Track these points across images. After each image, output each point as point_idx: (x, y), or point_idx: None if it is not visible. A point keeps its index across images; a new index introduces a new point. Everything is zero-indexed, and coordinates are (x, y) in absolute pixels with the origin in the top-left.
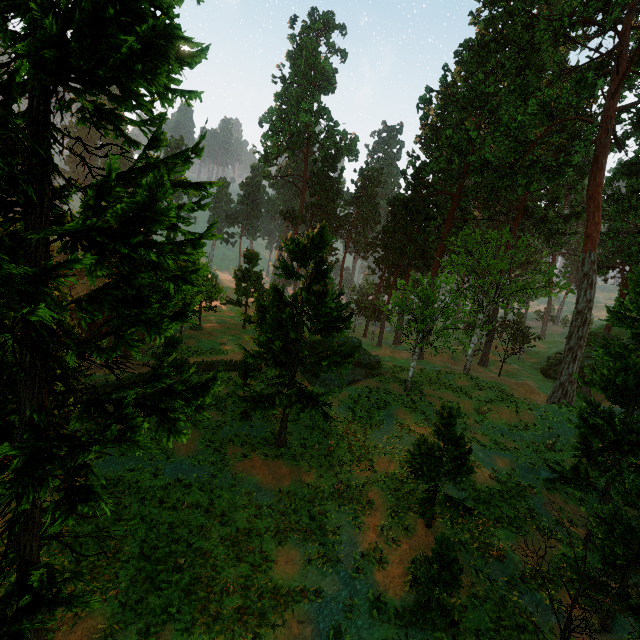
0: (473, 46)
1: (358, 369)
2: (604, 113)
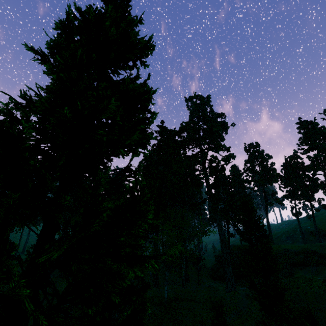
0: (158, 145)
1: (132, 303)
2: (203, 169)
